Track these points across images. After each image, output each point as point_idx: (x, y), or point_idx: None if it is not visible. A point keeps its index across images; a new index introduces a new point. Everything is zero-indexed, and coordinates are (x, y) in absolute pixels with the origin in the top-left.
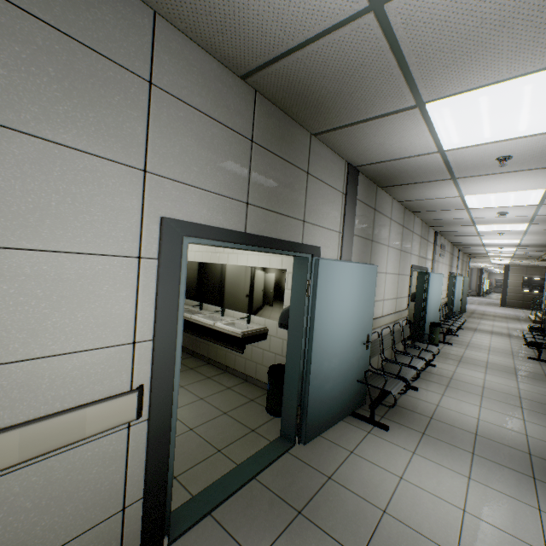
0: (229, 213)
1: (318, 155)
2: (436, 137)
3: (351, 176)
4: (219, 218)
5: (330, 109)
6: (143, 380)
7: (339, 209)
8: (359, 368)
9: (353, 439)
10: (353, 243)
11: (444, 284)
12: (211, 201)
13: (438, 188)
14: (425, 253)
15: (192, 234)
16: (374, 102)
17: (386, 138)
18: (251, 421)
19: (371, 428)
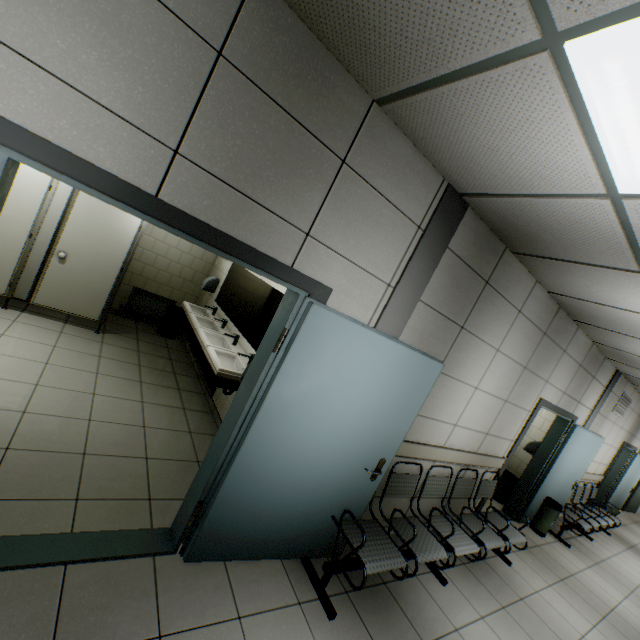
0: (124, 150)
1: (380, 143)
2: (600, 155)
3: (446, 206)
4: (98, 149)
5: (381, 35)
6: None
7: (402, 249)
8: (345, 501)
9: (264, 599)
10: (416, 314)
11: (605, 454)
12: (85, 113)
13: (614, 284)
14: (580, 393)
15: (15, 145)
16: (454, 22)
17: (498, 135)
18: (162, 486)
19: (310, 599)
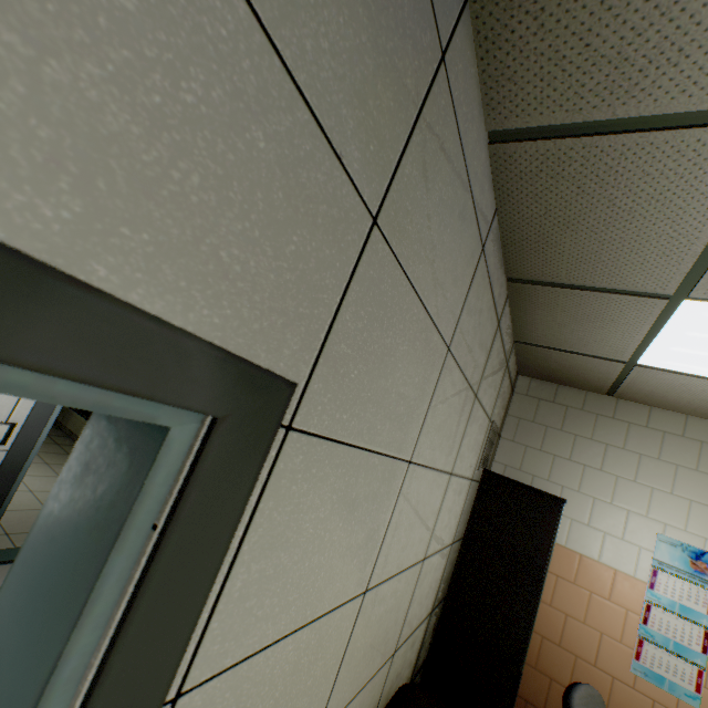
0: None
1: None
2: None
3: None
4: None
5: None
6: (19, 420)
7: None
8: None
9: None
10: None
11: None
12: None
13: None
14: None
15: None
16: None
17: None
18: None
19: None
